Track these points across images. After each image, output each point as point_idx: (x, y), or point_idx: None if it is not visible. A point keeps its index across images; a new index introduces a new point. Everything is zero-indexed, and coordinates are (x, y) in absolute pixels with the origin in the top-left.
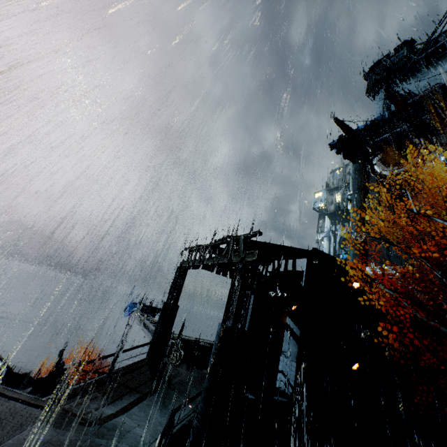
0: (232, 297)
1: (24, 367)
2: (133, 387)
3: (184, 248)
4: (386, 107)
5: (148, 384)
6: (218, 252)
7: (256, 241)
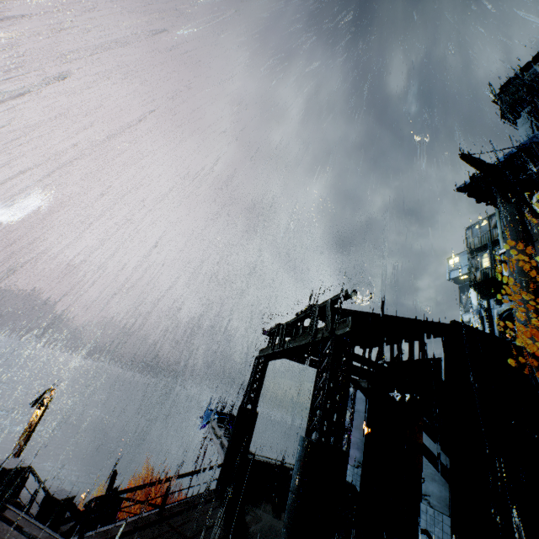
0: (319, 393)
1: (67, 491)
2: (187, 536)
3: (263, 332)
4: (536, 129)
5: (210, 532)
6: (301, 330)
7: (356, 311)
